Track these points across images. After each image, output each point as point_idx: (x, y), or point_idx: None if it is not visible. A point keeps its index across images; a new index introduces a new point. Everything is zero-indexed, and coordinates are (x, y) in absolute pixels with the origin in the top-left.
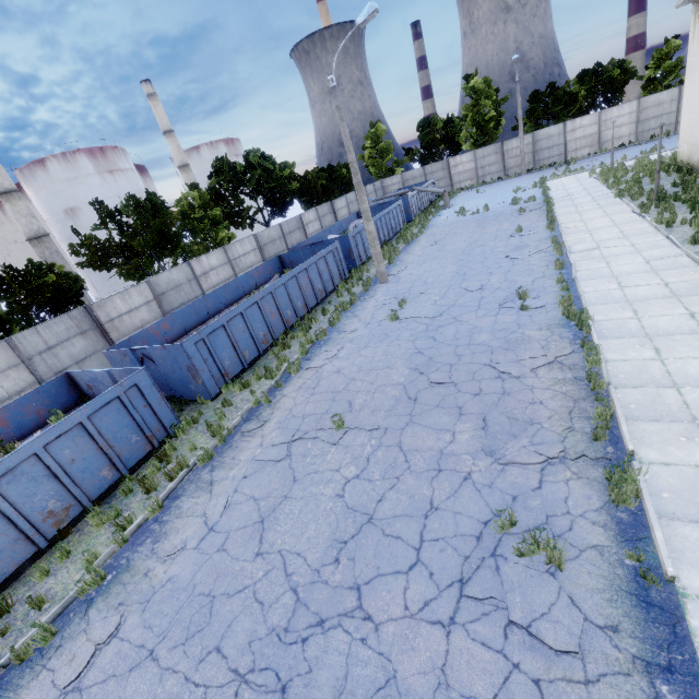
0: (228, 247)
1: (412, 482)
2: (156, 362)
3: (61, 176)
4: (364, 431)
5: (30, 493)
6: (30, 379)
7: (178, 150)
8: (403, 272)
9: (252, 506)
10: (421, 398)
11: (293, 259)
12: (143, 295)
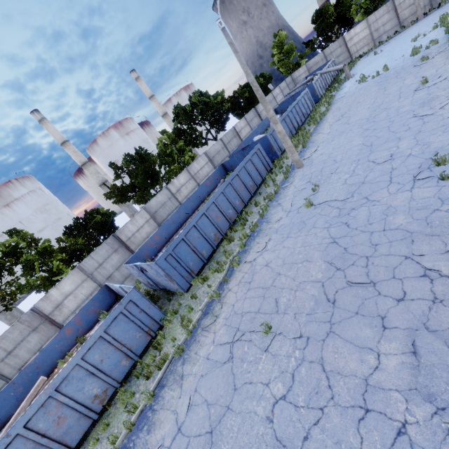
0: (189, 167)
1: (336, 420)
2: (148, 271)
3: (105, 145)
4: (288, 339)
5: (80, 388)
6: (94, 285)
7: (159, 106)
8: (315, 153)
9: (205, 411)
10: (339, 300)
11: (231, 164)
12: (143, 217)
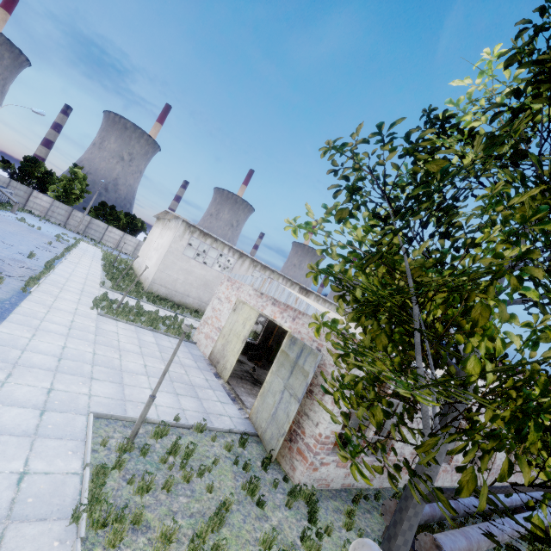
0: None
1: None
2: None
3: None
4: None
5: None
6: None
7: None
8: None
9: None
10: None
11: None
12: None
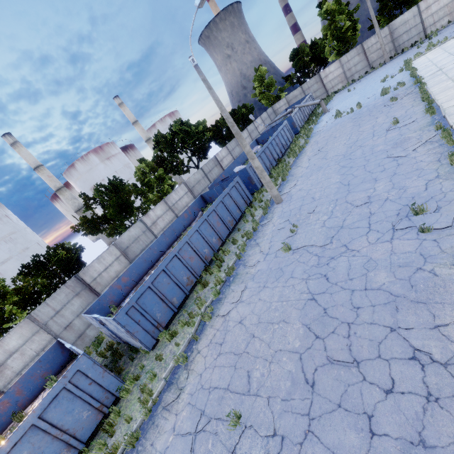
0: (167, 198)
1: None
2: (108, 325)
3: (84, 170)
4: (260, 436)
5: None
6: (48, 337)
7: (142, 131)
8: (294, 188)
9: None
10: (318, 383)
11: (210, 195)
12: (113, 254)
